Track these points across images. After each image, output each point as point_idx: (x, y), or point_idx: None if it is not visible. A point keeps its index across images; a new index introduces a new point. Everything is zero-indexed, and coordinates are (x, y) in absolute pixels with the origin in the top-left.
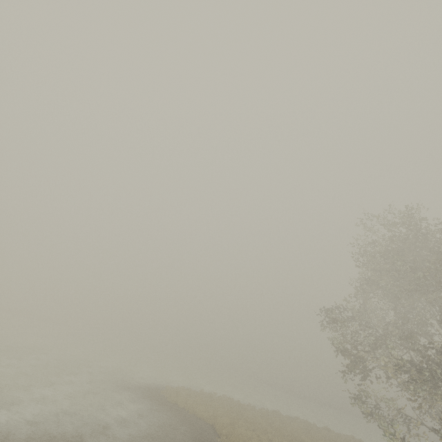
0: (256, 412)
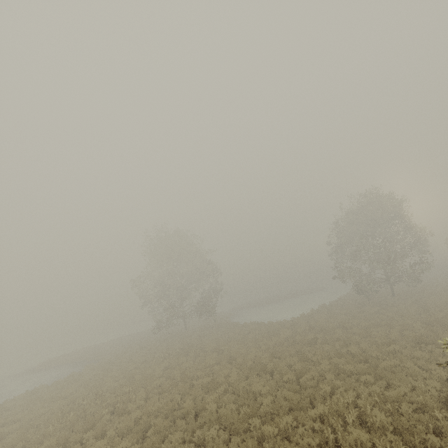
0: (107, 343)
